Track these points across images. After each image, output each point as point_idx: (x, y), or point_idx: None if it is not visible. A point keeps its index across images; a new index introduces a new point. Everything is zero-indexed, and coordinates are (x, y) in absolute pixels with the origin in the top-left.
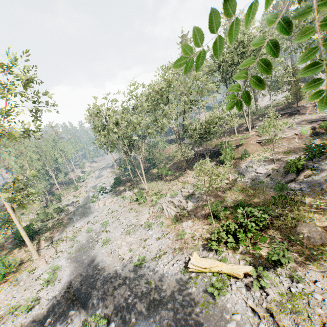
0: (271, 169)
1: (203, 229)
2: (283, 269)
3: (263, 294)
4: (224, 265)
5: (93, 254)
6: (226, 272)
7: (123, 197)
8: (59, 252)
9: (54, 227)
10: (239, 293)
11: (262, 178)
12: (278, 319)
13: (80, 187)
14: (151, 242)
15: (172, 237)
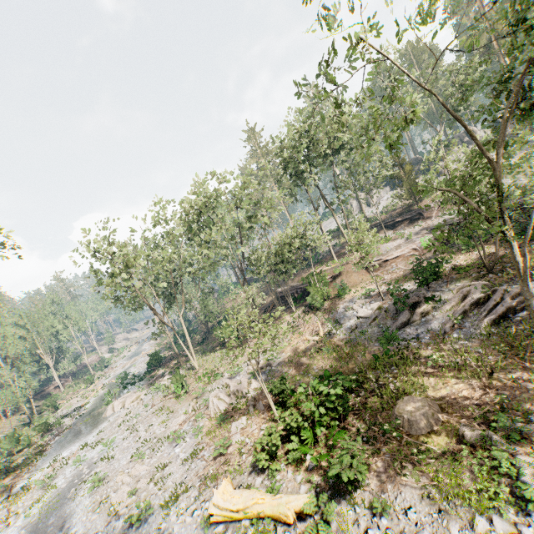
0: (377, 308)
1: (261, 430)
2: (364, 490)
3: None
4: (266, 500)
5: (69, 510)
6: (269, 512)
7: (157, 388)
8: (12, 515)
9: (26, 462)
10: None
11: (366, 325)
12: None
13: (98, 379)
14: (172, 470)
15: (208, 455)
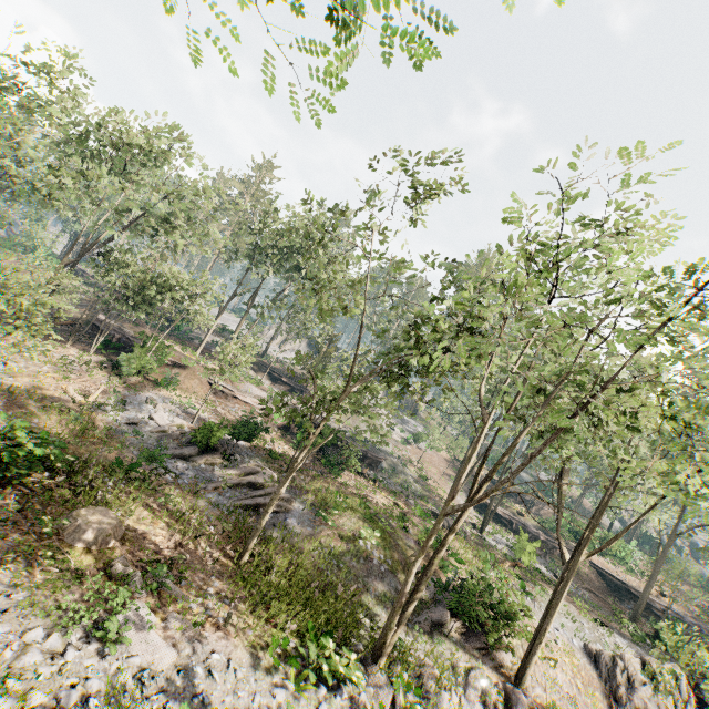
0: (178, 425)
1: None
2: None
3: None
4: None
5: None
6: None
7: None
8: None
9: None
10: None
11: (149, 430)
12: None
13: None
14: None
15: None
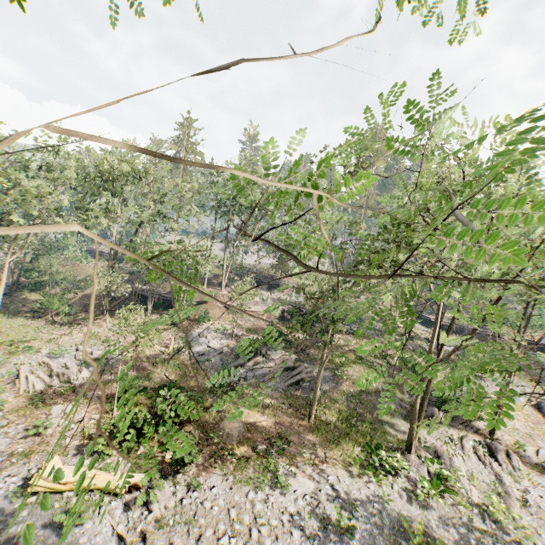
0: (226, 345)
1: (91, 419)
2: (185, 475)
3: (145, 512)
4: (102, 476)
5: None
6: (101, 486)
7: None
8: None
9: None
10: (109, 517)
11: (212, 355)
12: (150, 542)
13: None
14: None
15: (16, 433)
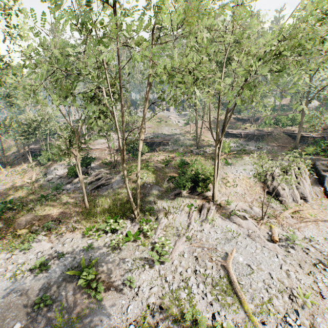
0: (66, 172)
1: None
2: None
3: None
4: None
5: None
6: None
7: None
8: None
9: None
10: None
11: (56, 179)
12: None
13: None
14: None
15: None
